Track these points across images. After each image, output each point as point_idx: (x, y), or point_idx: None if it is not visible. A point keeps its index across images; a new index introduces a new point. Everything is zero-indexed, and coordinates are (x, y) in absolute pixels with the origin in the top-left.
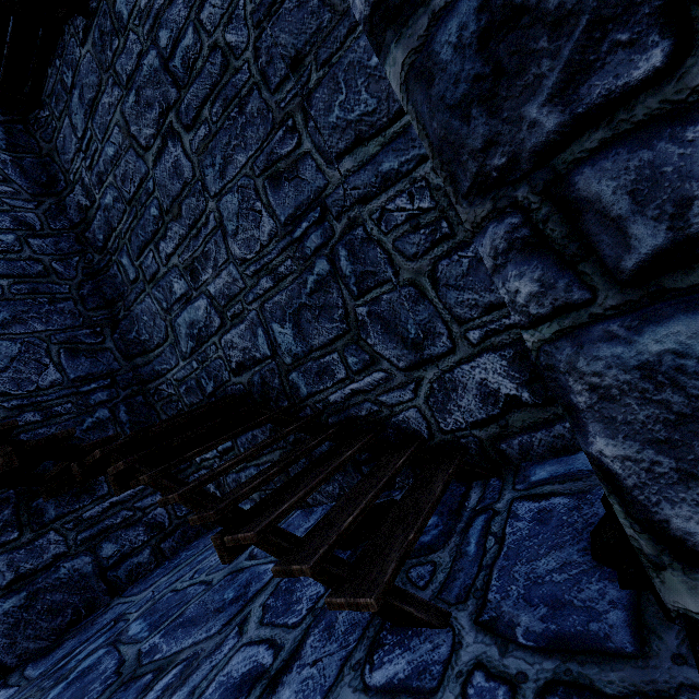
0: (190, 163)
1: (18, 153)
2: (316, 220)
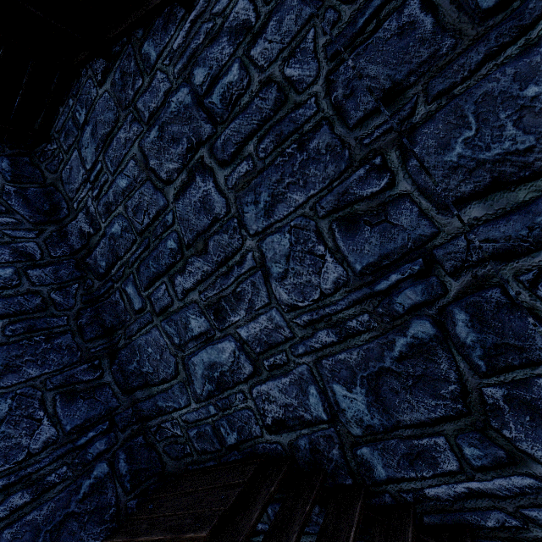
0: (224, 198)
1: (22, 183)
2: (414, 272)
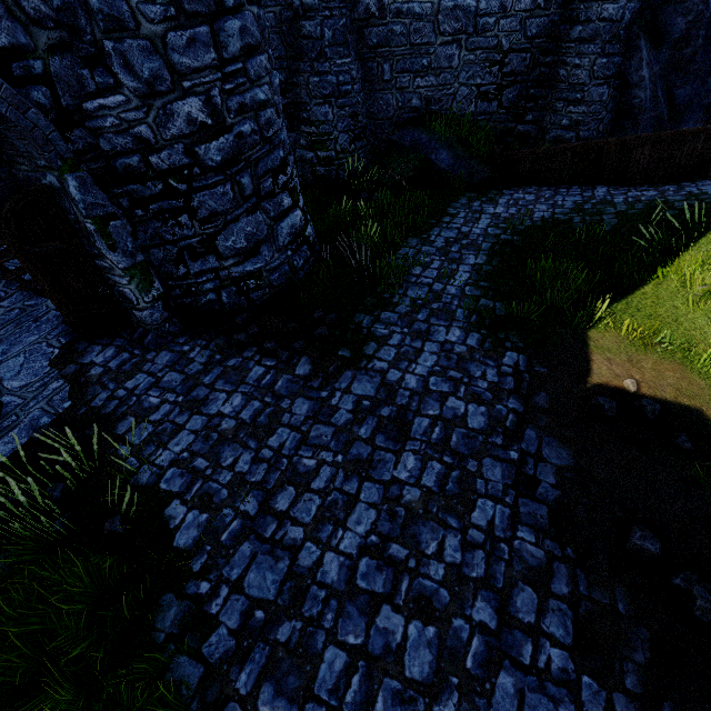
0: None
1: None
2: None
